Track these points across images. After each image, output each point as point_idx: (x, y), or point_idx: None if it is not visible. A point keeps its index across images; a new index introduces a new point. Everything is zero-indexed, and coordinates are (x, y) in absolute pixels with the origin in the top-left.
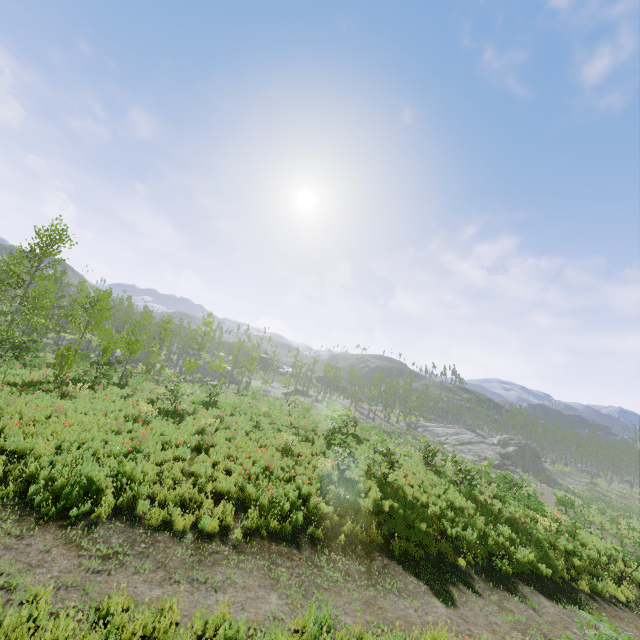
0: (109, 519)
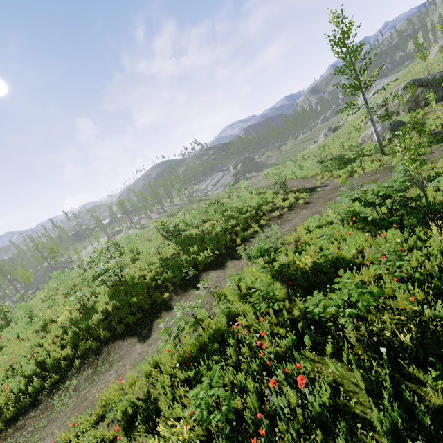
0: None
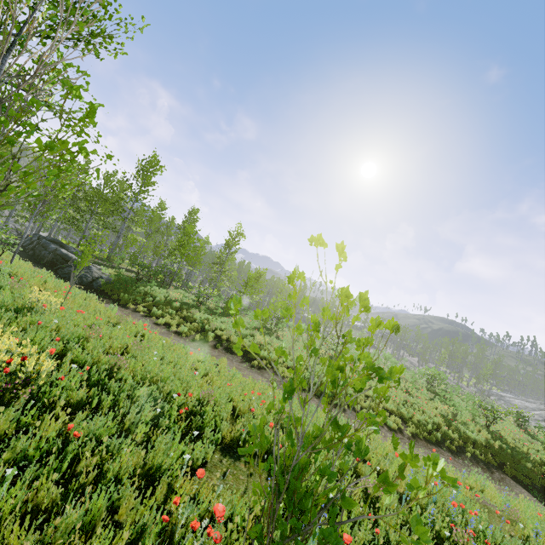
0: (347, 409)
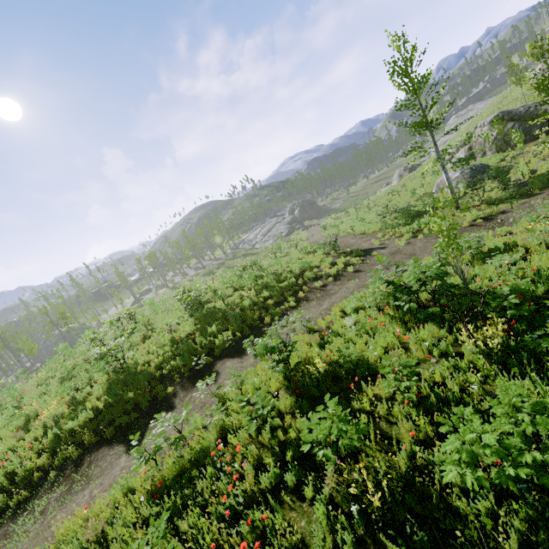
0: None
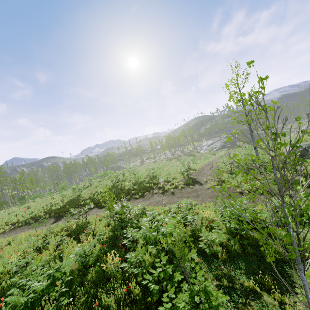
0: None
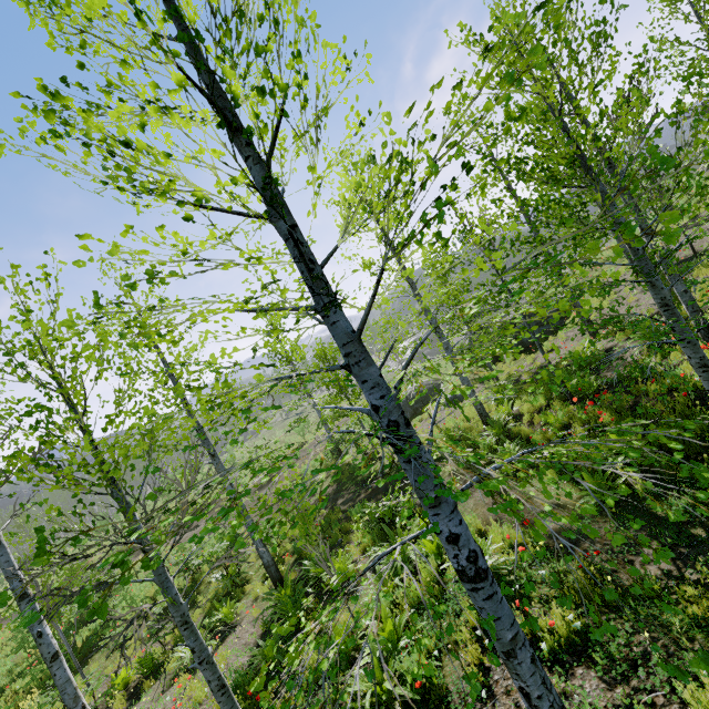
0: None
